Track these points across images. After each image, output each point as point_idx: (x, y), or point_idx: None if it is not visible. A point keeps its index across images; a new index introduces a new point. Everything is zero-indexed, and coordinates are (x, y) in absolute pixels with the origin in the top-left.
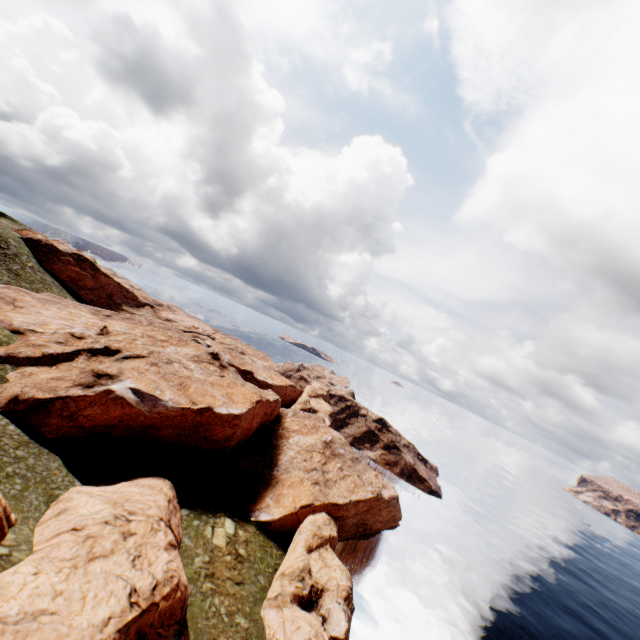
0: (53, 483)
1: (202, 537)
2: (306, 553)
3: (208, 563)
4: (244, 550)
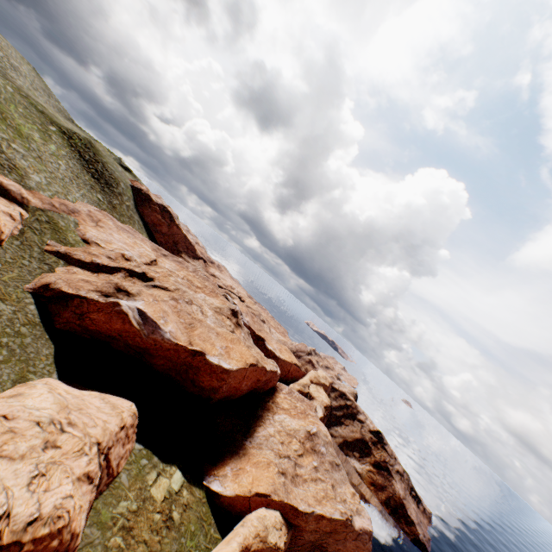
0: (33, 366)
1: (142, 480)
2: None
3: (132, 513)
4: (179, 515)
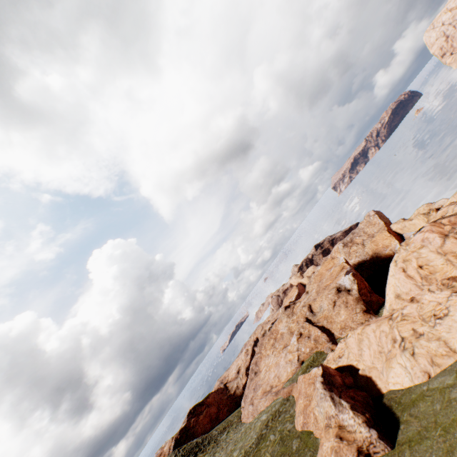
0: None
1: None
2: (415, 218)
3: None
4: None
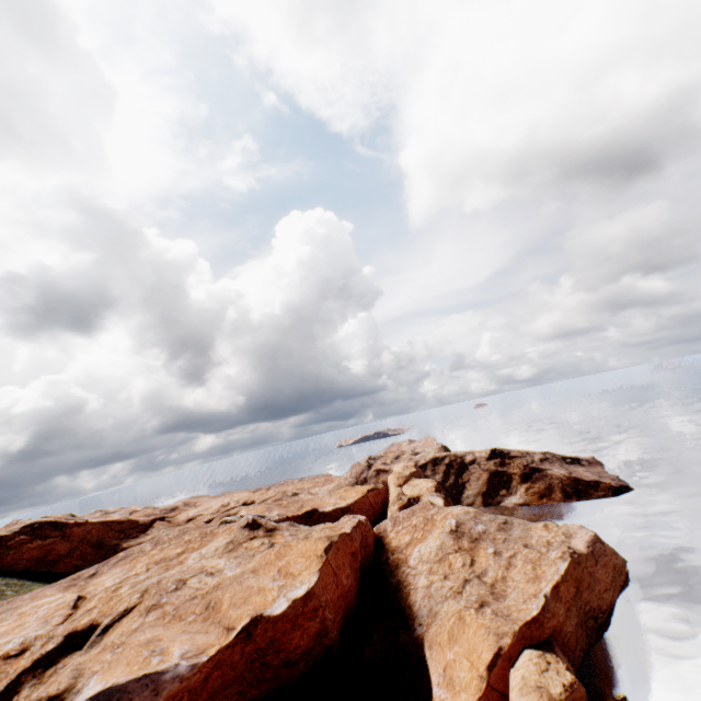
0: None
1: None
2: None
3: None
4: None
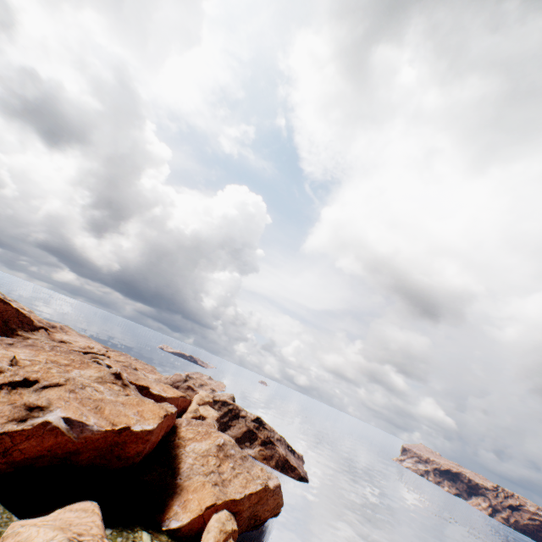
0: None
1: None
2: None
3: None
4: None
